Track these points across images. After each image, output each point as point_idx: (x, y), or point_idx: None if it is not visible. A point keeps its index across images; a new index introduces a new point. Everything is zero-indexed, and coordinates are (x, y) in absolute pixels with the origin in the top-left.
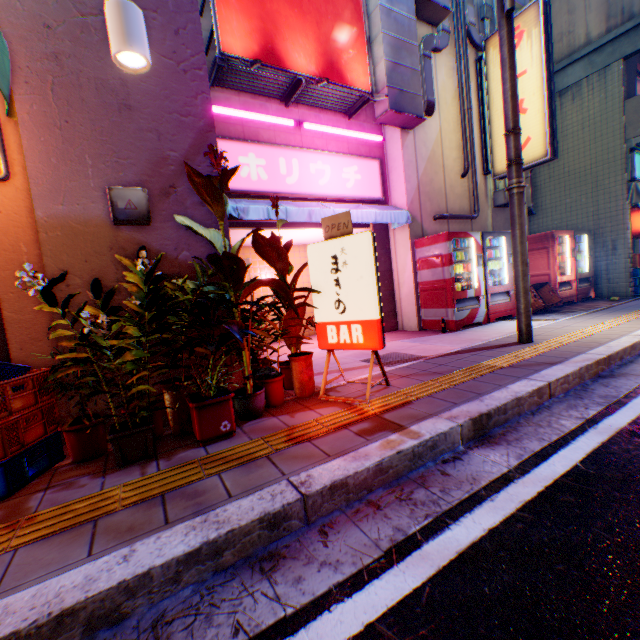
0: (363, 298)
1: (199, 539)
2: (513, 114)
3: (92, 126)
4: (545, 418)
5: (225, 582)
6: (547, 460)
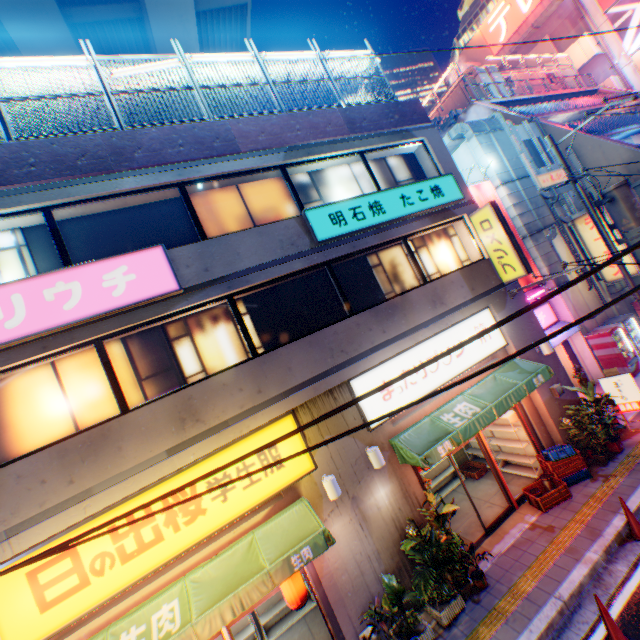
0: (633, 394)
1: None
2: (636, 294)
3: None
4: None
5: None
6: None
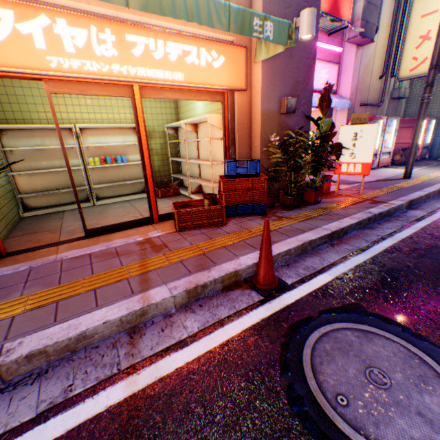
0: (365, 153)
1: (356, 220)
2: (437, 57)
3: (280, 67)
4: (428, 204)
5: (363, 230)
6: (435, 213)
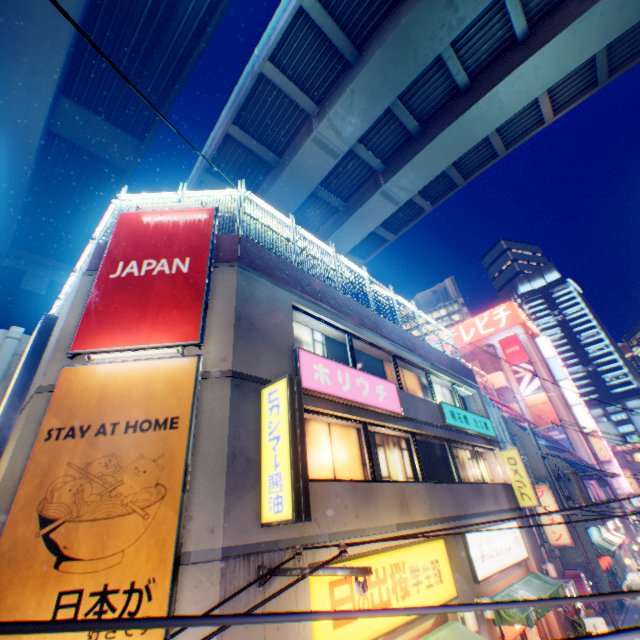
0: None
1: None
2: (585, 555)
3: None
4: None
5: None
6: None
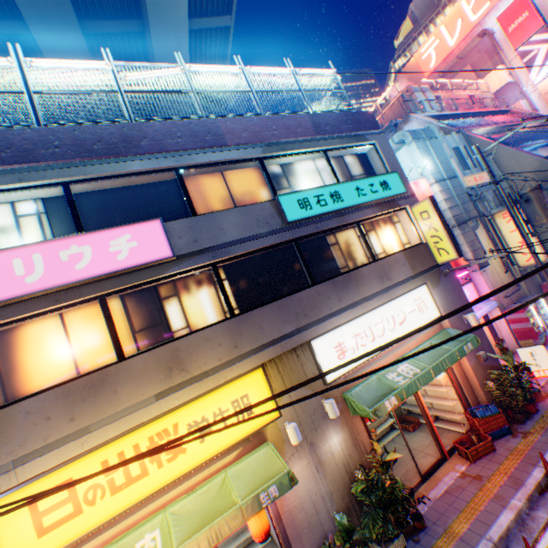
0: (545, 362)
1: None
2: (547, 278)
3: None
4: None
5: None
6: None
